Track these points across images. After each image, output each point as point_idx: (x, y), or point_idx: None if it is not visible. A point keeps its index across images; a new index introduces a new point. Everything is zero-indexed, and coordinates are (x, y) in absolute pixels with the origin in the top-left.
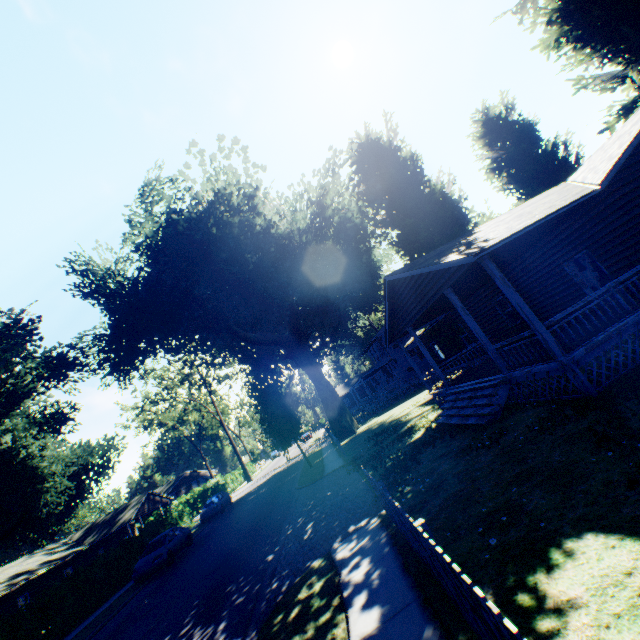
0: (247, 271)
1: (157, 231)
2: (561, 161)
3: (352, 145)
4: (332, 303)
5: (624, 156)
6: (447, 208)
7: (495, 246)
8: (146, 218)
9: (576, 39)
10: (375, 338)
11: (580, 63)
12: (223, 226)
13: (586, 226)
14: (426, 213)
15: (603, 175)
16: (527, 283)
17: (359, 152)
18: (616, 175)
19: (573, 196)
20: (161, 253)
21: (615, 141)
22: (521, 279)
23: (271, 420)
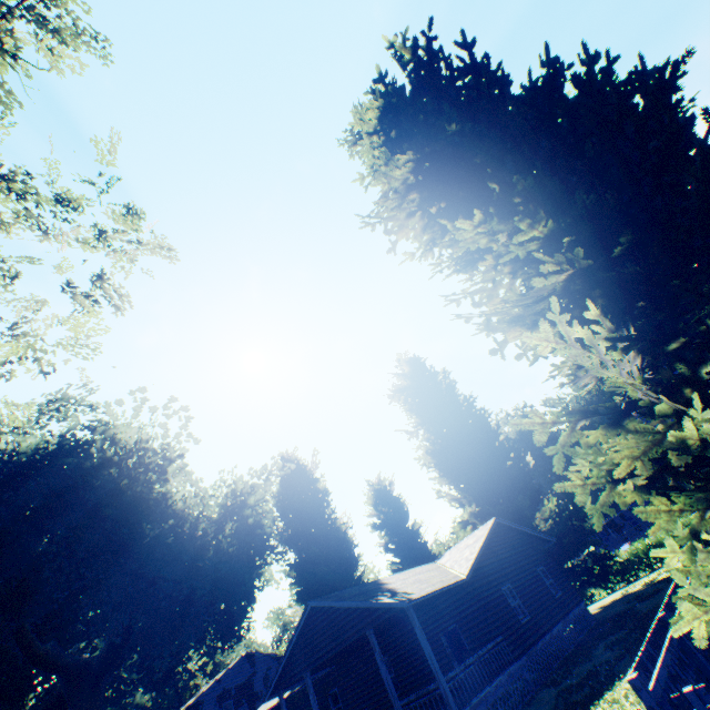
0: (135, 542)
1: (37, 448)
2: (424, 540)
3: (292, 463)
4: (179, 621)
5: (475, 561)
6: (345, 547)
7: (419, 598)
8: (34, 428)
9: (439, 469)
10: (195, 701)
11: (440, 483)
12: (136, 480)
13: (456, 603)
14: (329, 545)
15: (467, 569)
16: (412, 645)
17: (289, 468)
18: (472, 571)
19: (453, 577)
20: (19, 475)
21: (466, 547)
22: (407, 640)
23: None
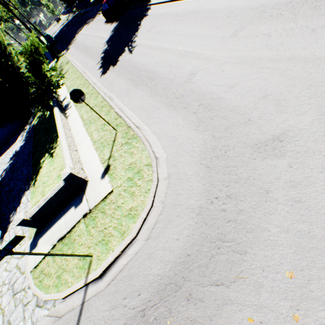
0: None
1: None
2: None
3: None
4: None
5: None
6: None
7: None
8: None
9: None
10: None
11: None
12: None
13: None
14: None
15: None
16: None
17: None
18: None
19: None
20: None
21: None
22: None
23: None
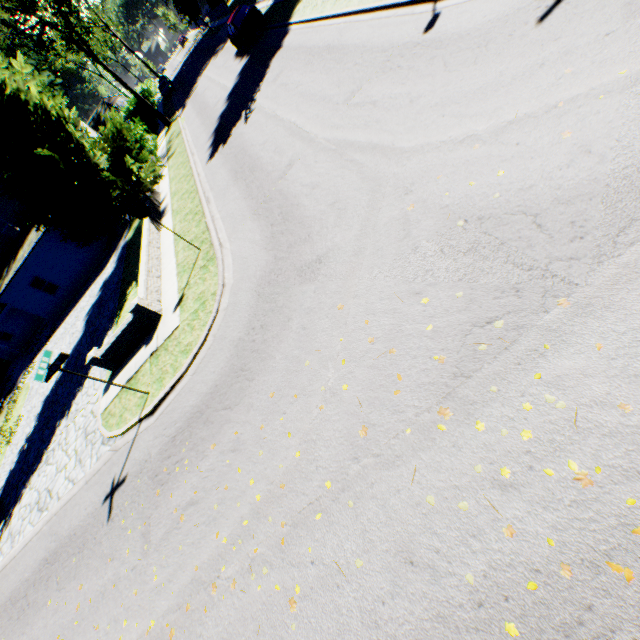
0: None
1: None
2: None
3: None
4: None
5: None
6: None
7: None
8: None
9: None
10: None
11: None
12: None
13: None
14: None
15: None
16: None
17: None
18: None
19: None
20: None
21: None
22: None
23: (181, 4)
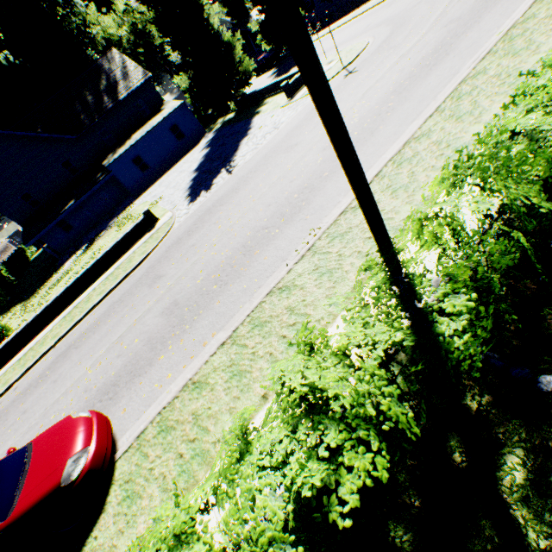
0: None
1: None
2: None
3: None
4: None
5: None
6: None
7: None
8: None
9: None
10: None
11: None
12: None
13: None
14: None
15: None
16: None
17: None
18: None
19: None
20: None
21: None
22: None
23: None
